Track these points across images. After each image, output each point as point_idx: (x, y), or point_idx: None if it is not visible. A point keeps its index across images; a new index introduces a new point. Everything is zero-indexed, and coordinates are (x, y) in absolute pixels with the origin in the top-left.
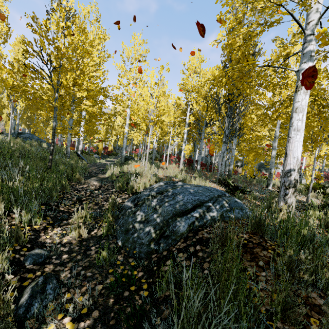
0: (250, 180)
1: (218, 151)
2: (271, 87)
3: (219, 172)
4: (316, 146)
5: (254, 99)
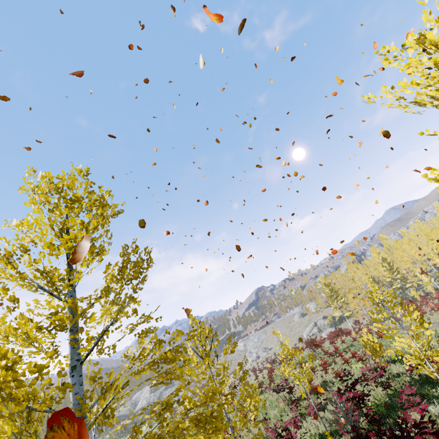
0: None
1: None
2: None
3: None
4: None
5: None
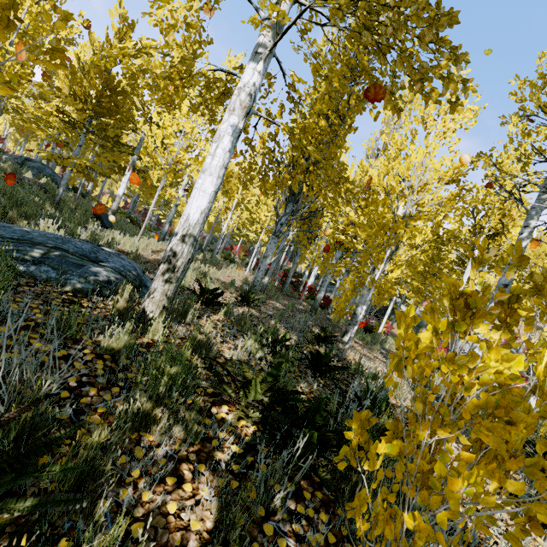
0: (336, 322)
1: (320, 268)
2: (387, 165)
3: (252, 281)
4: (380, 263)
5: (361, 181)
